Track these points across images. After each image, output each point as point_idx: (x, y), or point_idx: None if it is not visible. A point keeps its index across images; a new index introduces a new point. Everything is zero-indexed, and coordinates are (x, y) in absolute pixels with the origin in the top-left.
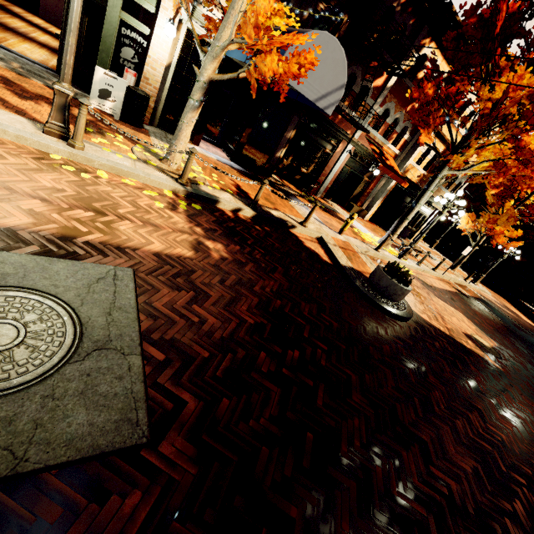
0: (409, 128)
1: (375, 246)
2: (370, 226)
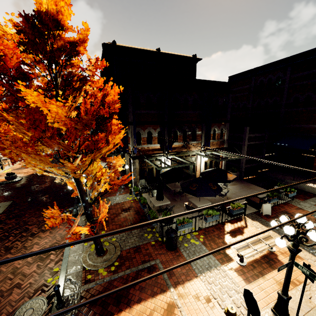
0: None
1: None
2: None
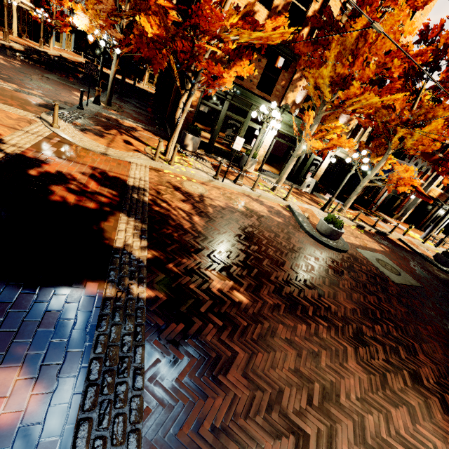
0: (430, 169)
1: (420, 240)
2: (407, 226)
